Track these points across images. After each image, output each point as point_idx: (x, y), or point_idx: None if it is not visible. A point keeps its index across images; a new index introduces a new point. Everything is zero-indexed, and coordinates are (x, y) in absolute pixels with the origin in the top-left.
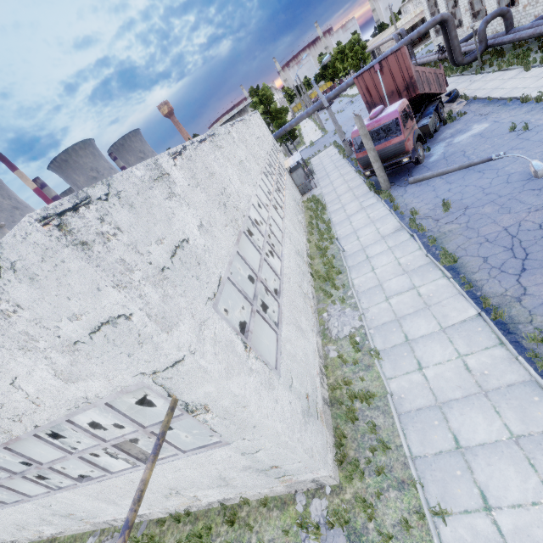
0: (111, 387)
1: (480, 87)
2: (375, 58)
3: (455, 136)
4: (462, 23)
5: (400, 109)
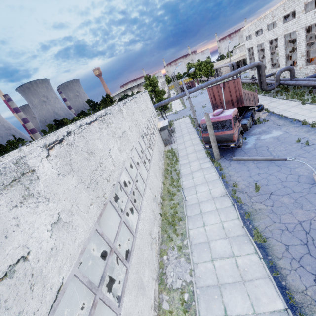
0: None
1: (276, 106)
2: (217, 72)
3: (261, 134)
4: (265, 66)
5: (233, 114)
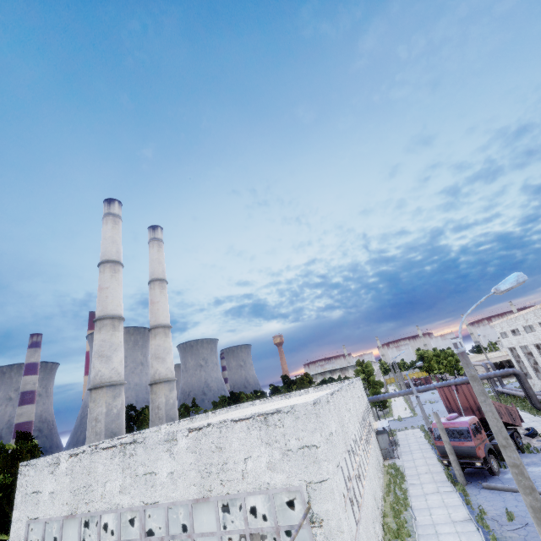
0: (285, 482)
1: None
2: None
3: (529, 465)
4: None
5: (470, 421)
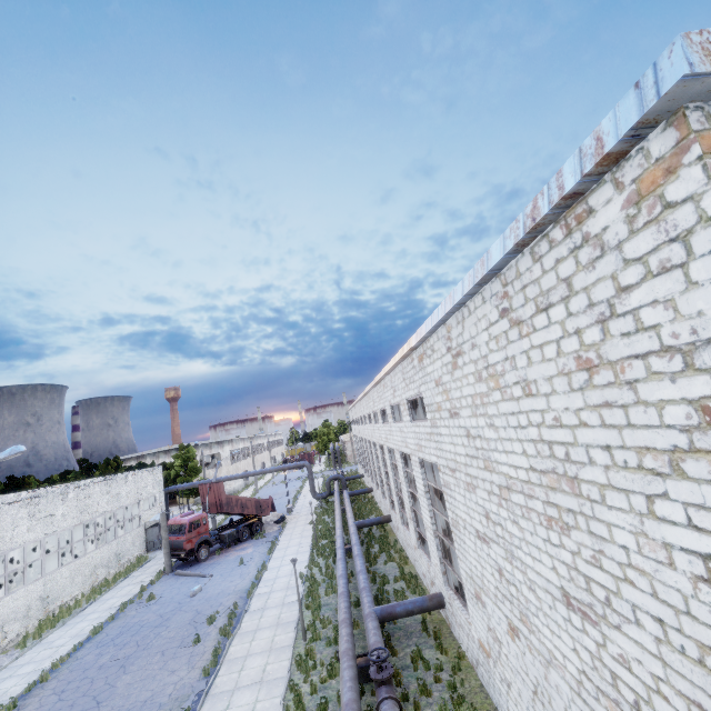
0: None
1: (298, 521)
2: None
3: (238, 550)
4: None
5: (194, 519)
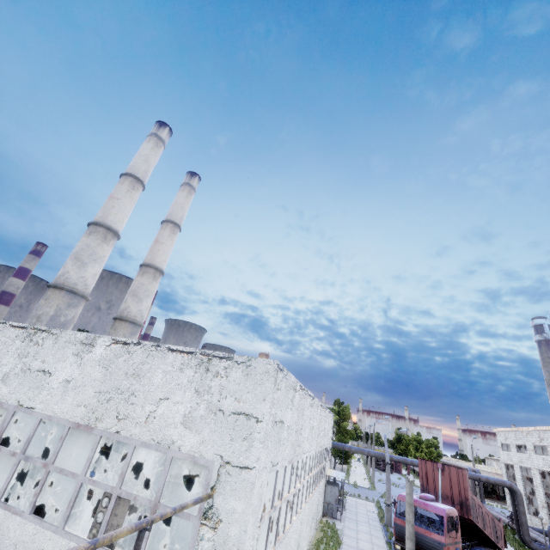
0: (195, 448)
1: None
2: None
3: None
4: None
5: (449, 512)
